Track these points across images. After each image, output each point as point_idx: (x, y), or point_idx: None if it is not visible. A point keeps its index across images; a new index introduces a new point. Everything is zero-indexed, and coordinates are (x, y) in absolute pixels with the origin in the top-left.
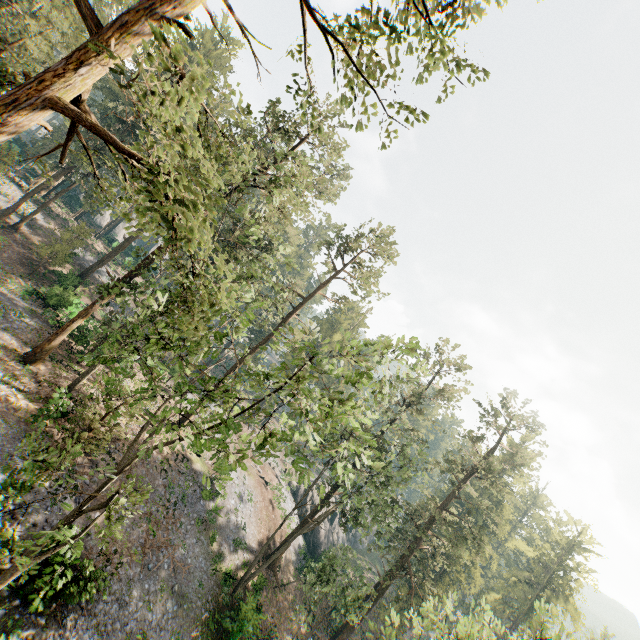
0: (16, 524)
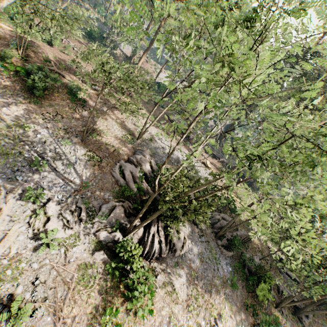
0: None
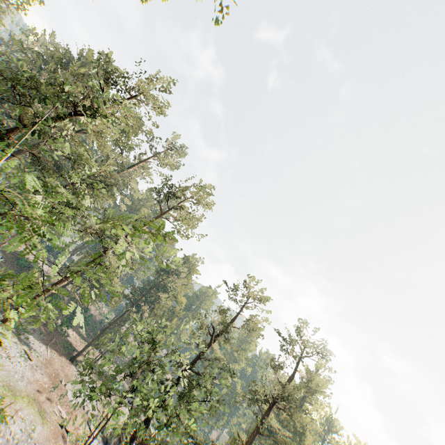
0: None
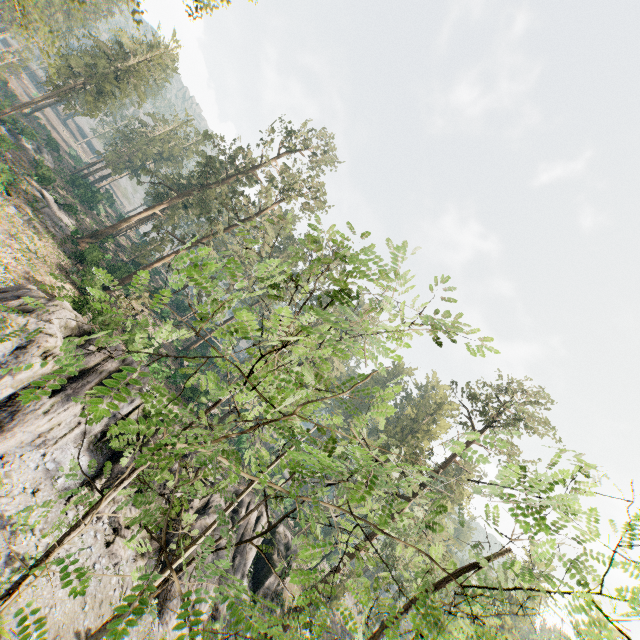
0: None
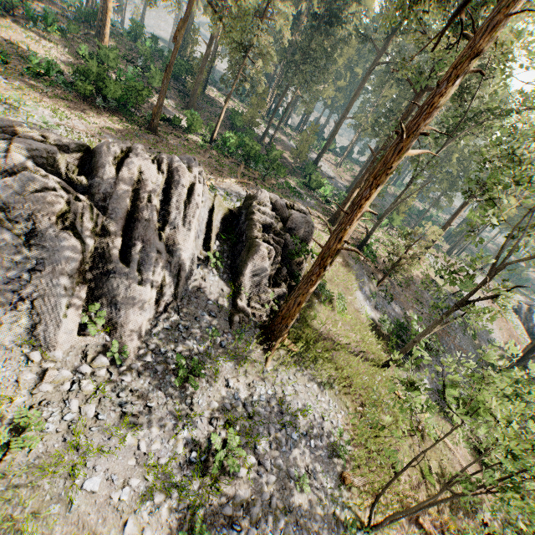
0: (378, 313)
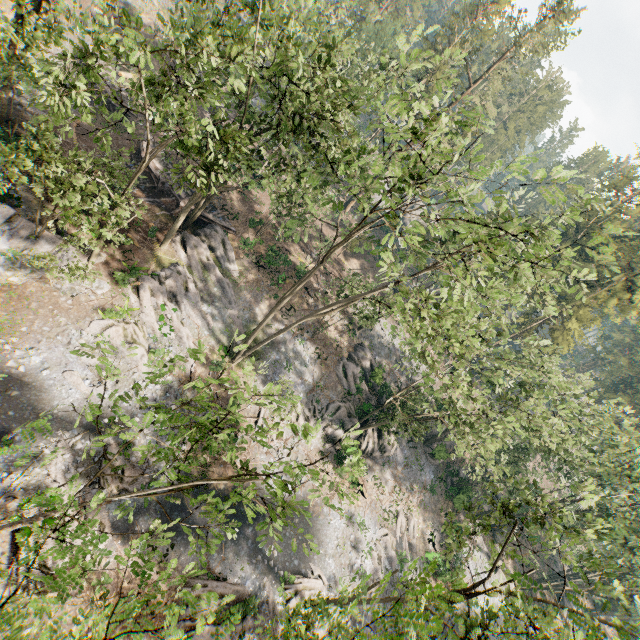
0: None
